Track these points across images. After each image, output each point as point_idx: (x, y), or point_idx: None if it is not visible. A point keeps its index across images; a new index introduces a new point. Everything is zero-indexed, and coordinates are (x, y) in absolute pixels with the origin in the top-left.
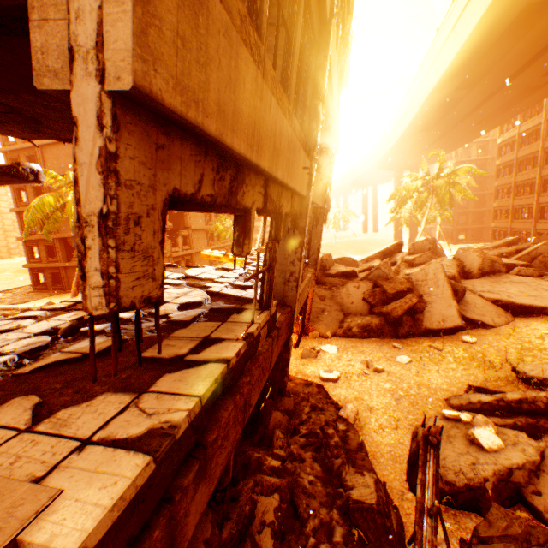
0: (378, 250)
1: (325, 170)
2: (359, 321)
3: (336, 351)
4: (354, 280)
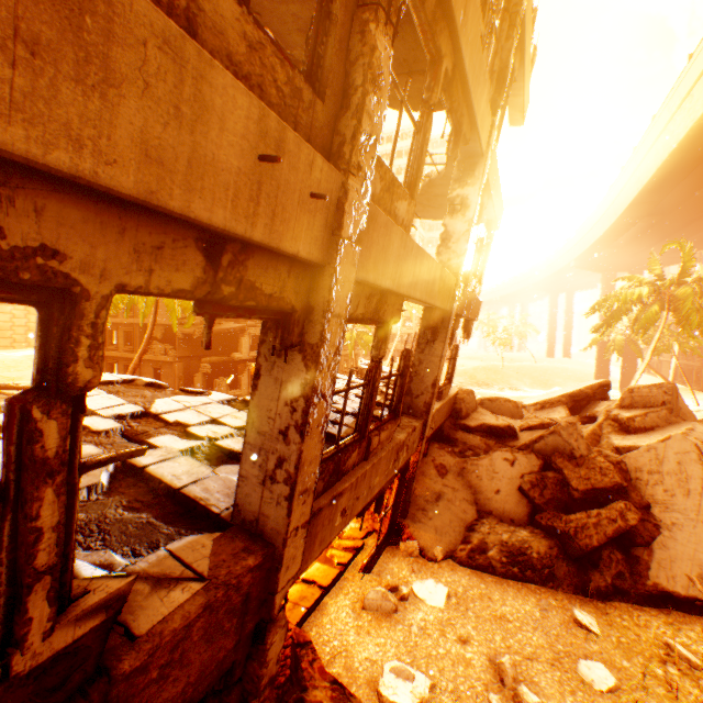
0: (564, 391)
1: (458, 243)
2: (504, 537)
3: (442, 602)
4: (510, 443)
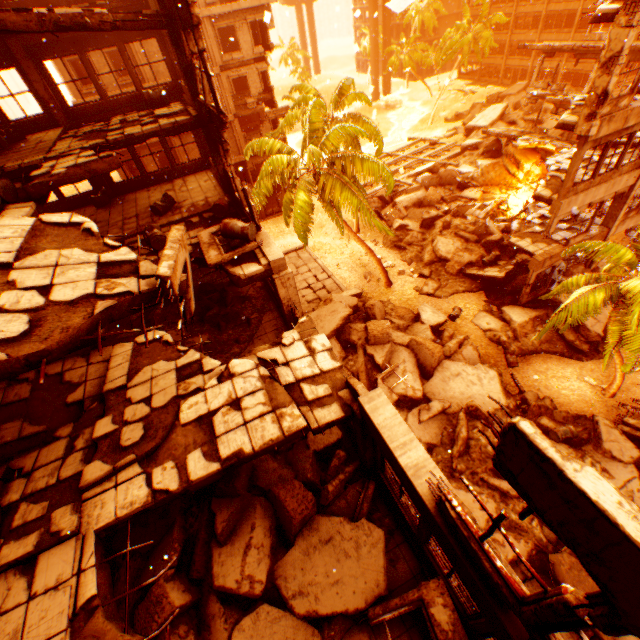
0: (494, 114)
1: None
2: None
3: None
4: None
